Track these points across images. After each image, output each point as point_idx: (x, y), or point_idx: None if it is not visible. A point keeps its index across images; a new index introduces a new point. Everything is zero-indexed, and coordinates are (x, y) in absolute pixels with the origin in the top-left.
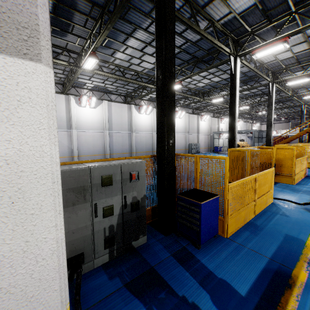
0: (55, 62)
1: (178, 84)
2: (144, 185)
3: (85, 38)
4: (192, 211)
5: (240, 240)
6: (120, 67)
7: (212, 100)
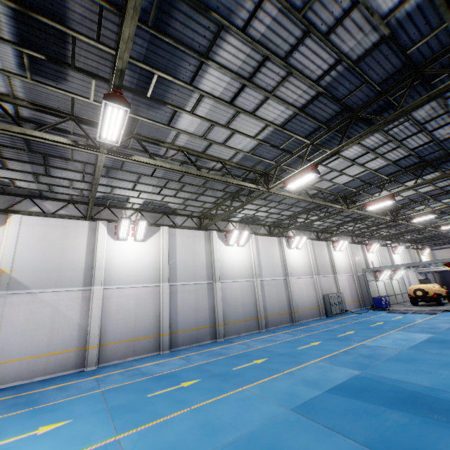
0: (41, 137)
1: (311, 171)
2: None
3: (106, 80)
4: None
5: None
6: (189, 151)
7: (368, 207)
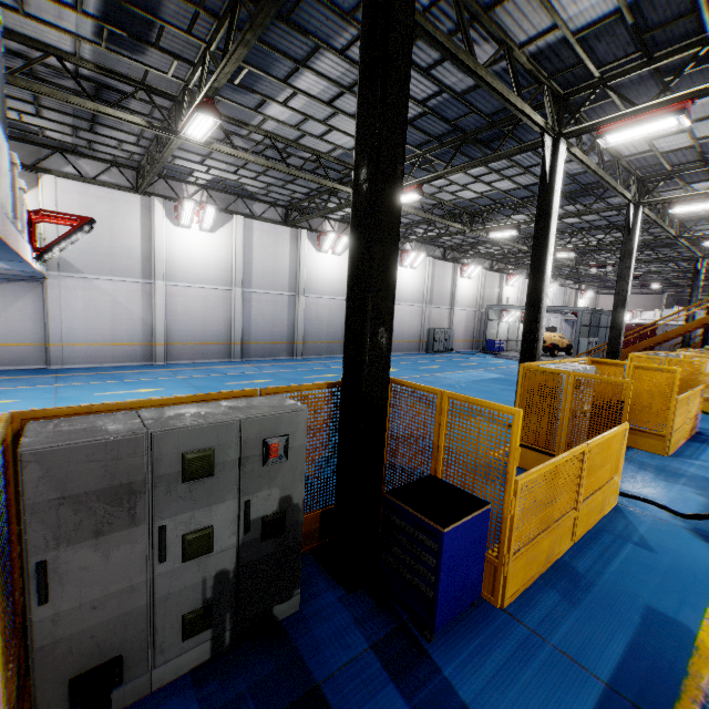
0: (115, 116)
1: (413, 191)
2: (300, 470)
3: (190, 63)
4: (419, 546)
5: (536, 617)
6: (277, 138)
7: (491, 234)
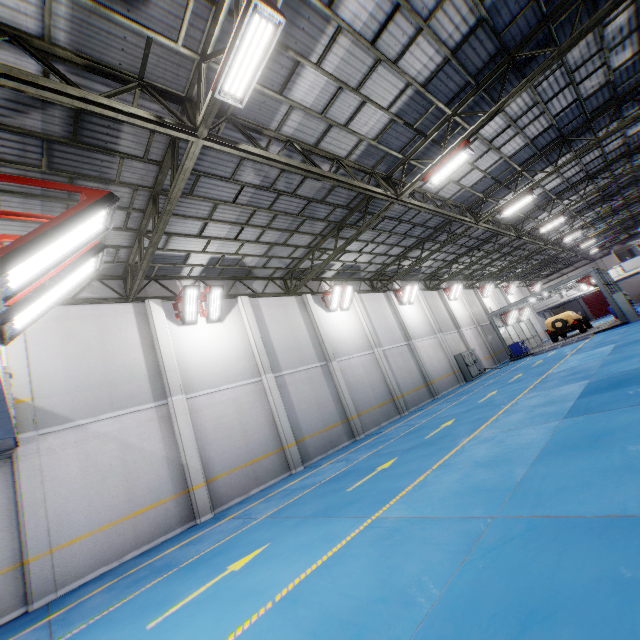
0: (111, 106)
1: (466, 146)
2: None
3: (211, 0)
4: None
5: None
6: (299, 143)
7: (505, 212)
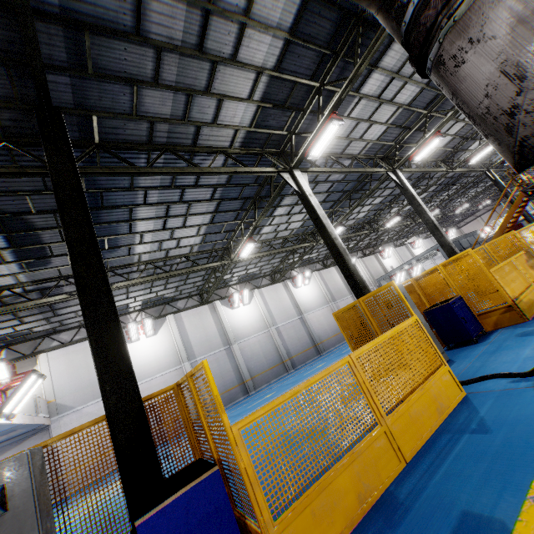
0: (47, 301)
1: (247, 243)
2: (30, 515)
3: None
4: None
5: None
6: (154, 261)
7: None
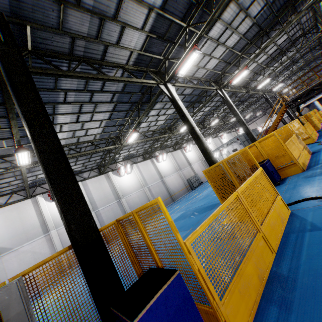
0: None
1: (133, 133)
2: None
3: (10, 138)
4: None
5: None
6: (69, 145)
7: (180, 130)
